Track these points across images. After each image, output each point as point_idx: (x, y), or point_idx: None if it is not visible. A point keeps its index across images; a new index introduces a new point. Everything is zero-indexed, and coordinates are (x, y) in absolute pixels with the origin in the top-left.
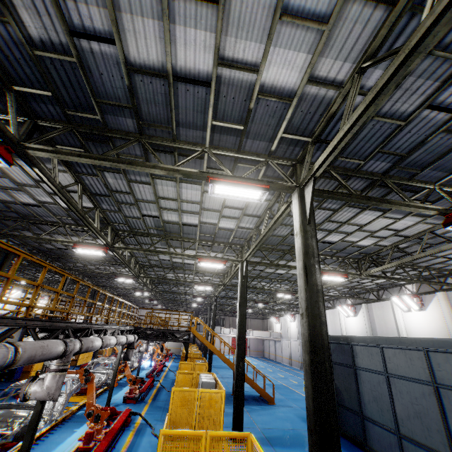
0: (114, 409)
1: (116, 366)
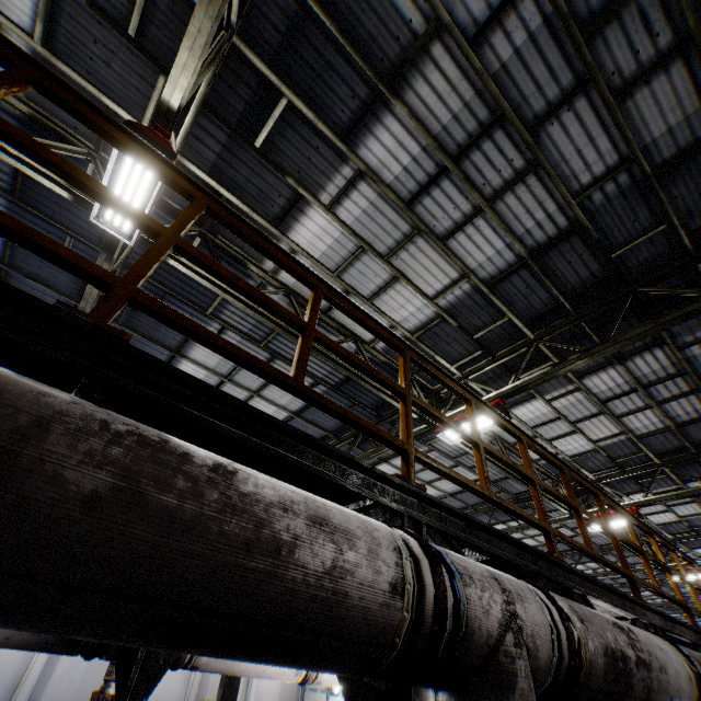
0: None
1: None
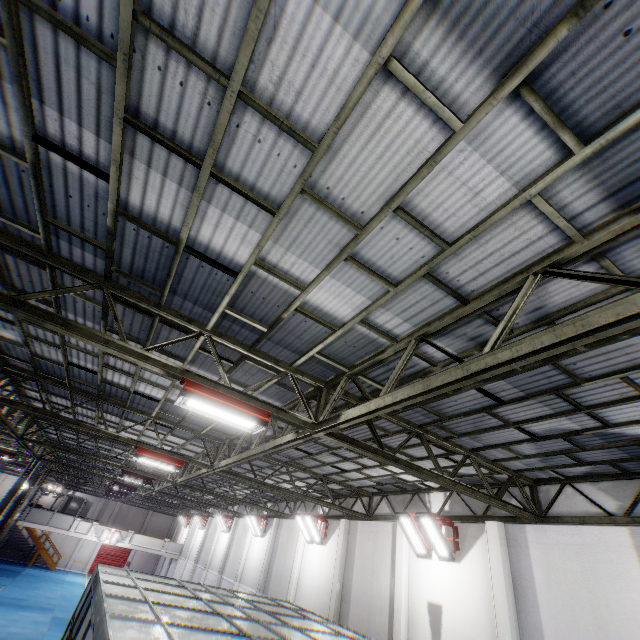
0: None
1: None
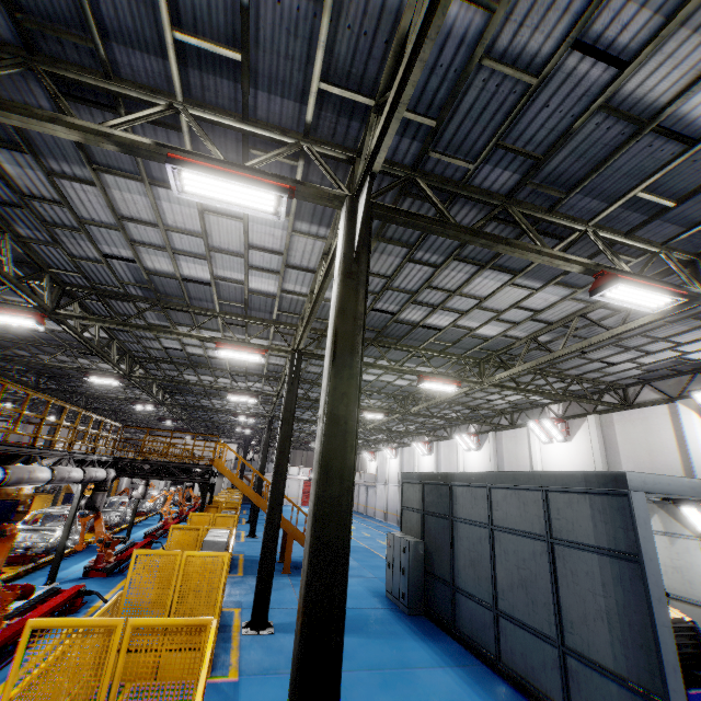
0: (34, 586)
1: (69, 519)
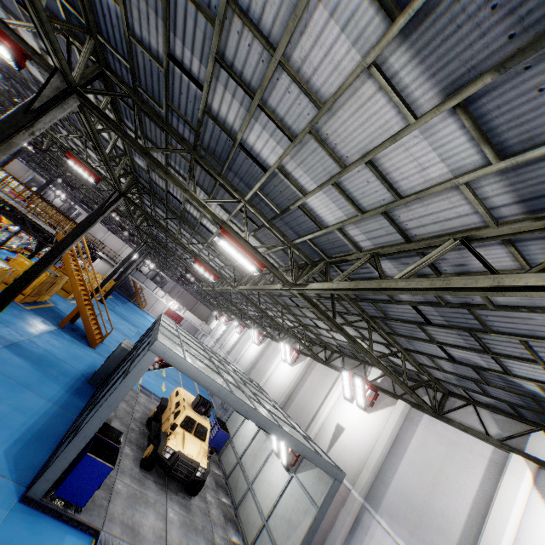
0: None
1: None
